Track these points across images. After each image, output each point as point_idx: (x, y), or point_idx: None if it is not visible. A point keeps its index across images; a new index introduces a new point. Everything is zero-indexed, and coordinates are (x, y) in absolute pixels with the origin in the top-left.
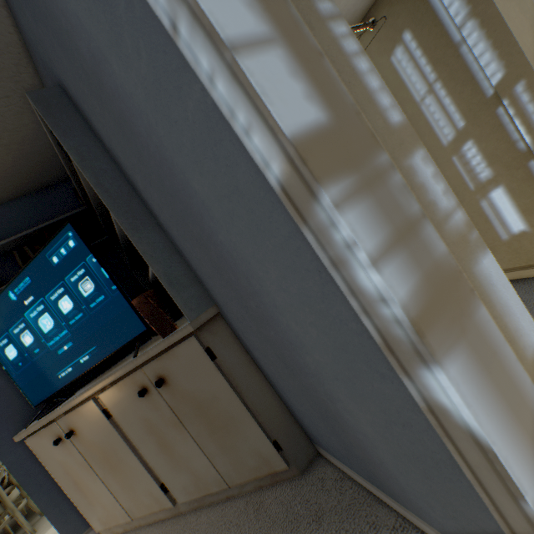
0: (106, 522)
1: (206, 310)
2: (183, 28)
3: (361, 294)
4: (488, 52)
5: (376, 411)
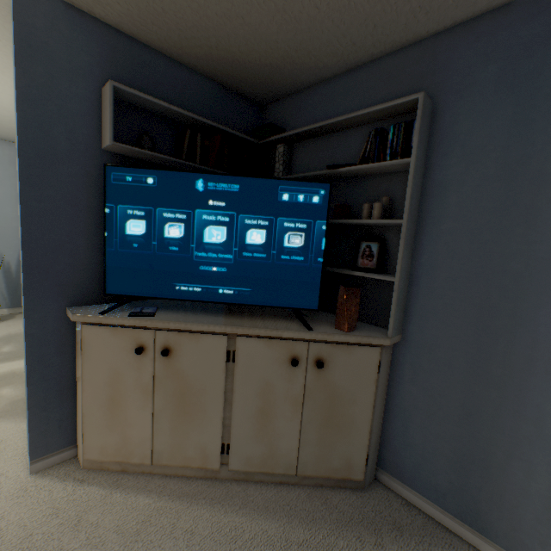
0: (109, 454)
1: (397, 335)
2: None
3: None
4: None
5: None
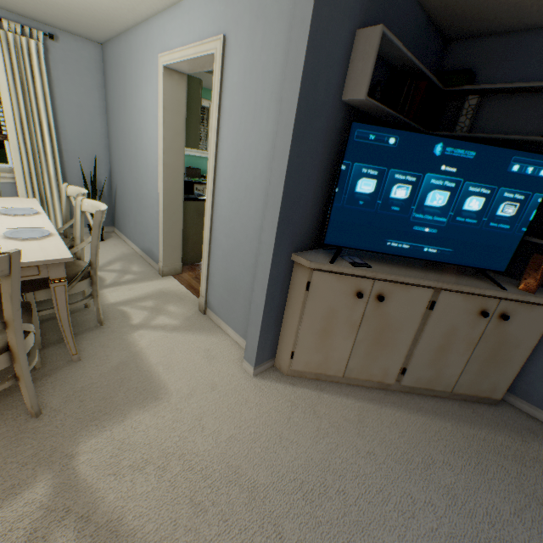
0: (311, 367)
1: None
2: None
3: None
4: None
5: None
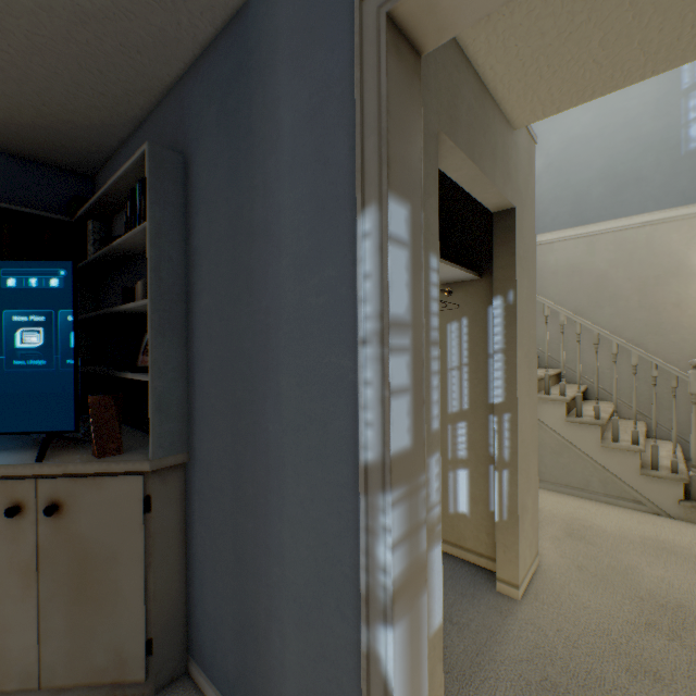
0: None
1: (176, 454)
2: (370, 351)
3: (373, 557)
4: (501, 381)
5: (315, 643)
